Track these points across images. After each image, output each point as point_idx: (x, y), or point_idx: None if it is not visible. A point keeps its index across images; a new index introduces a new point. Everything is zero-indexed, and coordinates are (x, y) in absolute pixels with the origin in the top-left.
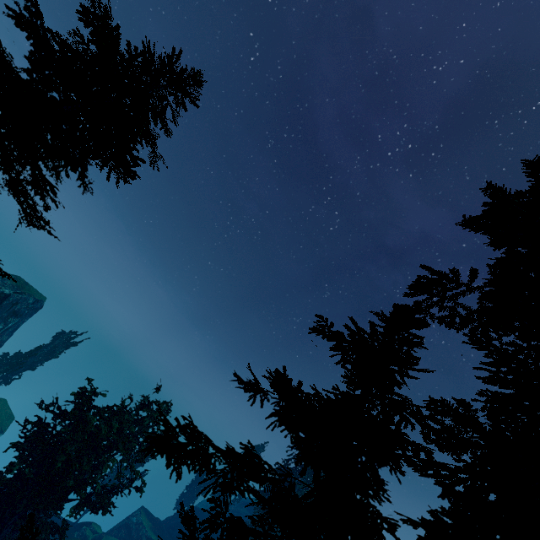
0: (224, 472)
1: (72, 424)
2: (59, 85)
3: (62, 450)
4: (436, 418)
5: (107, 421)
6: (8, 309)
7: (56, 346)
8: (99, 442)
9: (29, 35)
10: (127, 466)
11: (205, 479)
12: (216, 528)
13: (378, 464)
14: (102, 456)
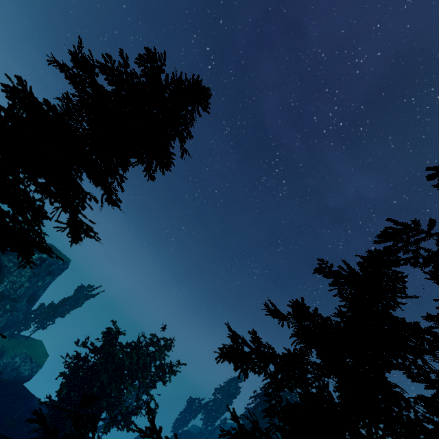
0: (277, 373)
1: (103, 357)
2: (125, 108)
3: (97, 377)
4: (430, 331)
5: (128, 354)
6: (46, 269)
7: (79, 297)
8: (123, 371)
9: (107, 77)
10: (144, 391)
11: (266, 378)
12: (275, 415)
13: (385, 369)
14: (126, 383)
